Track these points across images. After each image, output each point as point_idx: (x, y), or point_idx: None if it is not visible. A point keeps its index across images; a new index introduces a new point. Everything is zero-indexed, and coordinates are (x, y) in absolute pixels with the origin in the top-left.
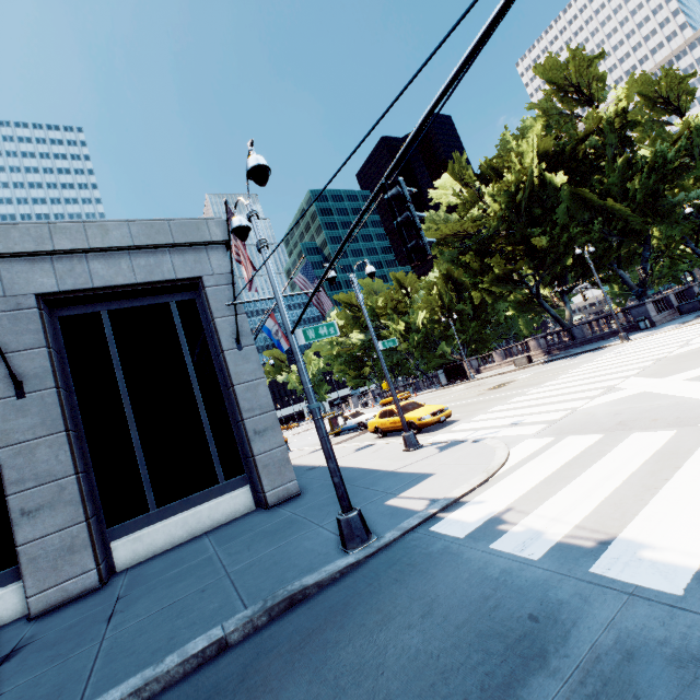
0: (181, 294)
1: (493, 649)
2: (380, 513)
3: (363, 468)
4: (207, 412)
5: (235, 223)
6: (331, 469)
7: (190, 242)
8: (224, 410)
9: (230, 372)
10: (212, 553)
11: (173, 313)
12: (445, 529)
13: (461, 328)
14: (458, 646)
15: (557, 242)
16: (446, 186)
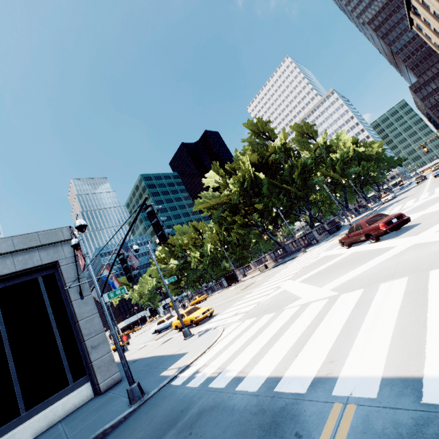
0: (45, 271)
1: (164, 427)
2: (155, 381)
3: (160, 355)
4: (61, 340)
5: (73, 243)
6: (123, 363)
7: (51, 242)
8: (73, 337)
9: (76, 313)
10: (61, 431)
11: (40, 283)
12: (176, 382)
13: (232, 251)
14: (153, 431)
15: (267, 205)
16: (212, 177)
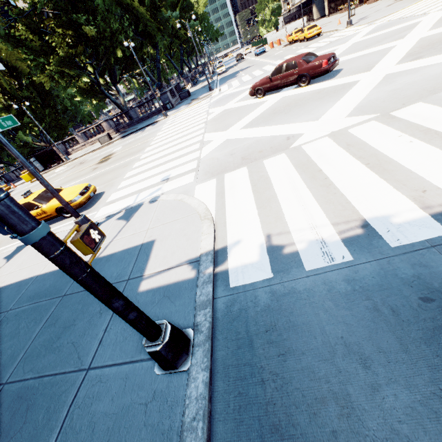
0: None
1: None
2: (150, 304)
3: (51, 272)
4: None
5: None
6: (121, 308)
7: None
8: None
9: None
10: None
11: None
12: (247, 279)
13: (34, 116)
14: (436, 366)
15: (104, 33)
16: None
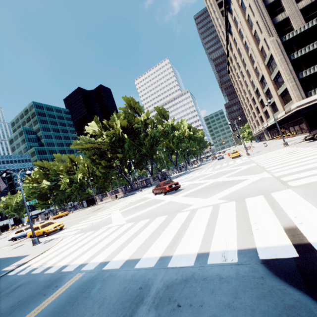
0: None
1: None
2: None
3: (7, 257)
4: None
5: None
6: None
7: None
8: None
9: None
10: None
11: None
12: (11, 273)
13: (97, 182)
14: None
15: (125, 156)
16: (92, 126)
